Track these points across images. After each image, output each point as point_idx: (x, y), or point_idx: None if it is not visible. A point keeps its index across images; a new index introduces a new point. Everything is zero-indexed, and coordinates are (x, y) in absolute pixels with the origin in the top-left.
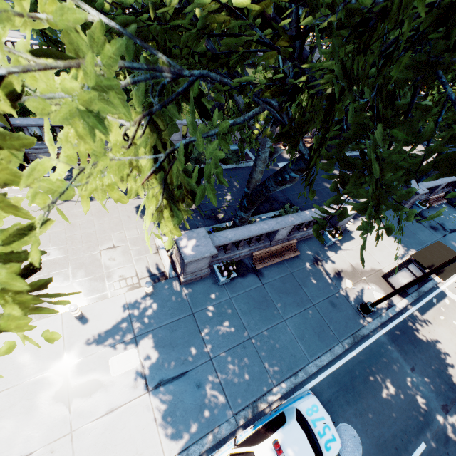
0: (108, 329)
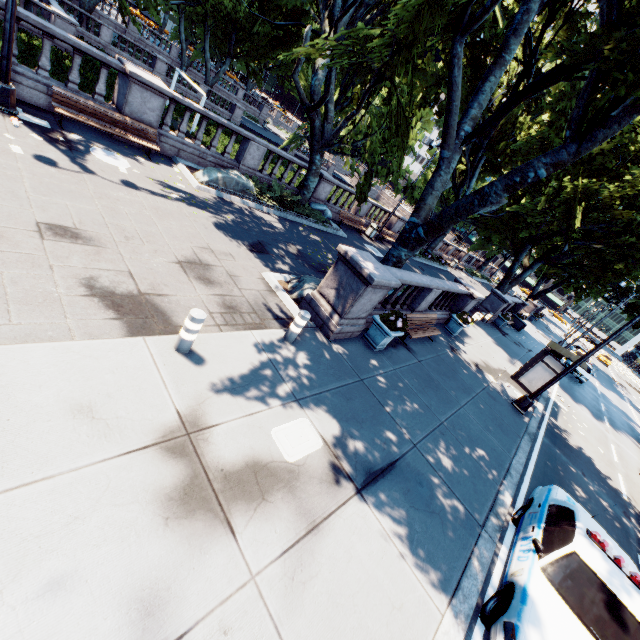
0: (247, 381)
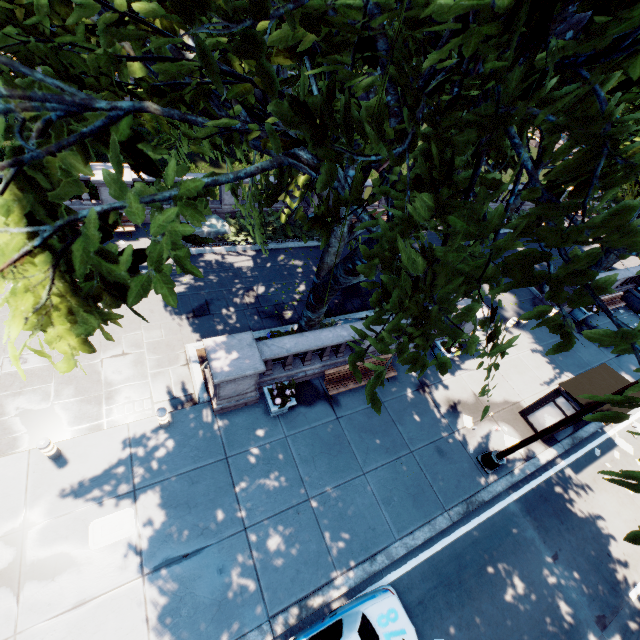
0: (96, 477)
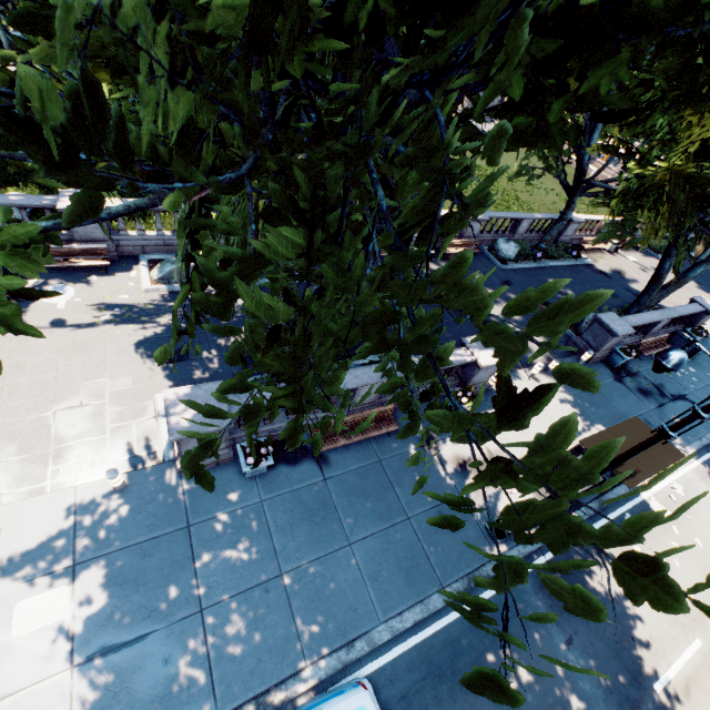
0: (30, 549)
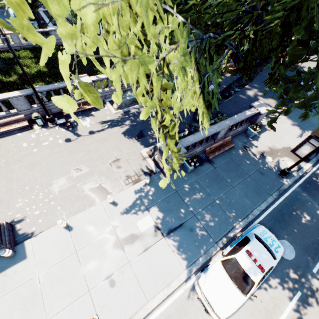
0: (130, 207)
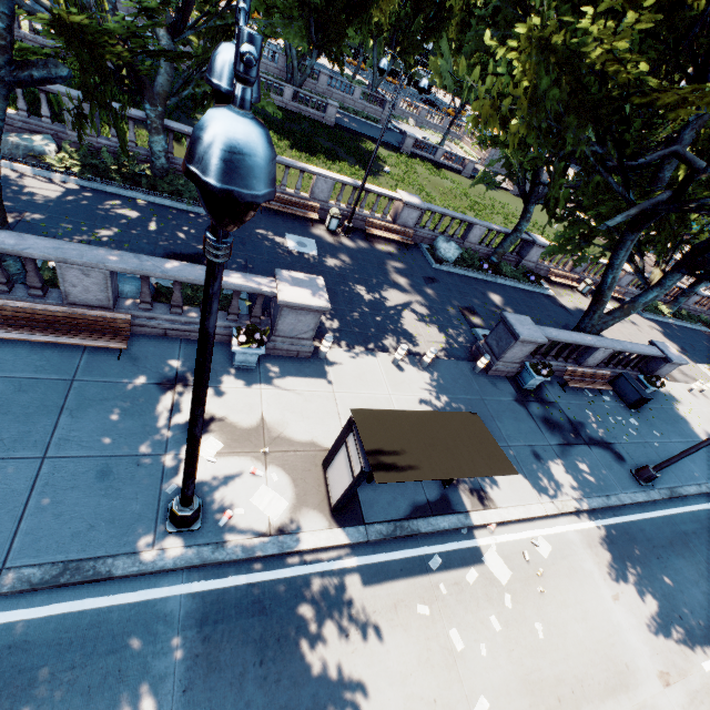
0: None
